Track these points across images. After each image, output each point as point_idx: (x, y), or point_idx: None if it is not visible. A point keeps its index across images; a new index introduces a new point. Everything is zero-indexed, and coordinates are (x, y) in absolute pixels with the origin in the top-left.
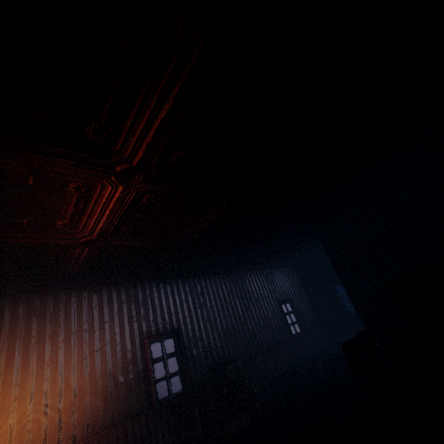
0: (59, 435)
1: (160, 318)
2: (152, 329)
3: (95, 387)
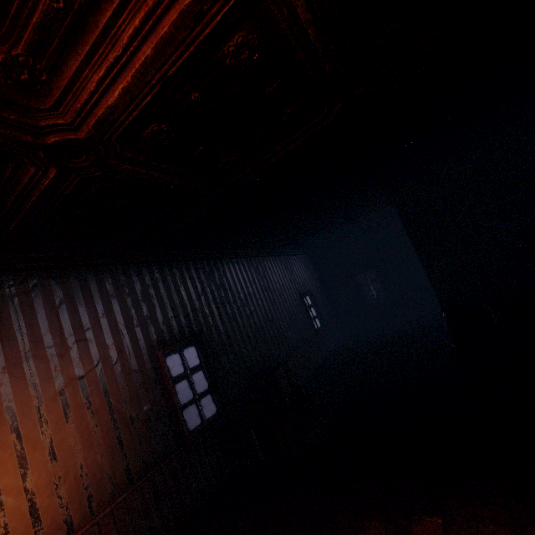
0: (36, 532)
1: (173, 318)
2: (165, 336)
3: (89, 437)
